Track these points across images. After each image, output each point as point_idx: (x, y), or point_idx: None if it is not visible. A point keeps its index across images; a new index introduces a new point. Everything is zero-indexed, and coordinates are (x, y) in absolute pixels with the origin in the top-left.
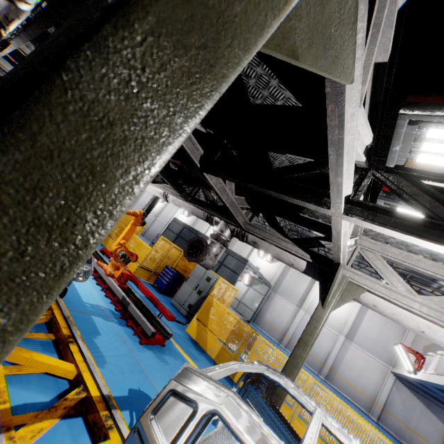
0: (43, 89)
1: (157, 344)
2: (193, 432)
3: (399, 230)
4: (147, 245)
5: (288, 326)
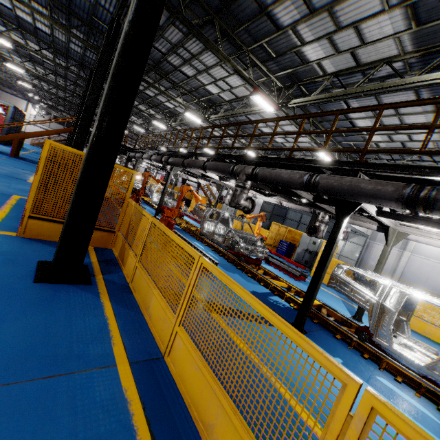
0: (336, 239)
1: (302, 280)
2: (344, 272)
3: (394, 219)
4: (264, 229)
5: (395, 268)
